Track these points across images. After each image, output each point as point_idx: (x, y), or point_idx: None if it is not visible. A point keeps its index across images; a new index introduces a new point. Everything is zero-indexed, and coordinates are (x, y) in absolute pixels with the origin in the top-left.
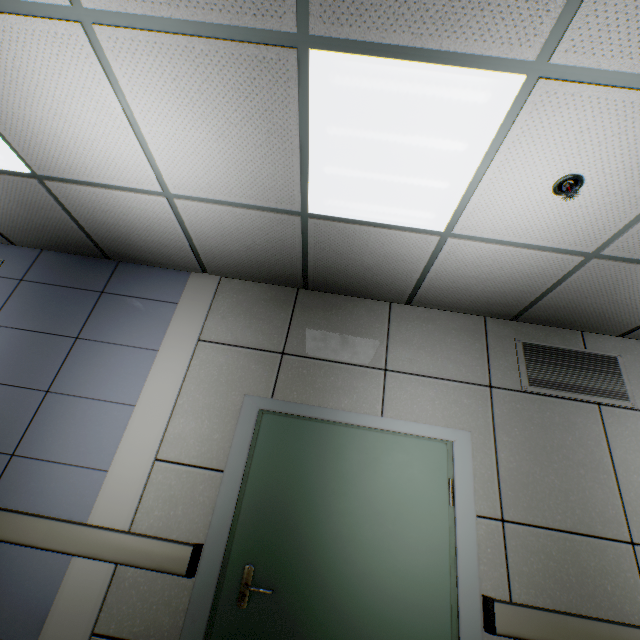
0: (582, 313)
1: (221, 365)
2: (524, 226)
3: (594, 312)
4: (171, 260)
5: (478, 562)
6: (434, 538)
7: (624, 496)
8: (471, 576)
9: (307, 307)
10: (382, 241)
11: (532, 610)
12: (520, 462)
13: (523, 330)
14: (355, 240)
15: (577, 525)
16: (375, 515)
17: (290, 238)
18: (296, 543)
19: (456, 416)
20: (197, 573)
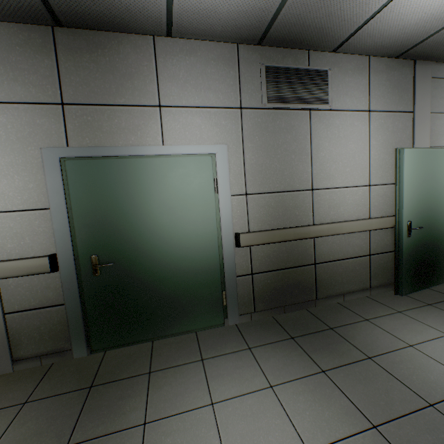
0: (308, 31)
1: (4, 125)
2: None
3: (316, 28)
4: None
5: (232, 219)
6: (207, 213)
7: (313, 166)
8: (228, 226)
9: (70, 50)
10: None
11: (259, 233)
12: (258, 159)
13: (267, 54)
14: None
15: (286, 187)
16: (169, 210)
17: None
18: (121, 237)
19: (217, 135)
20: (60, 269)
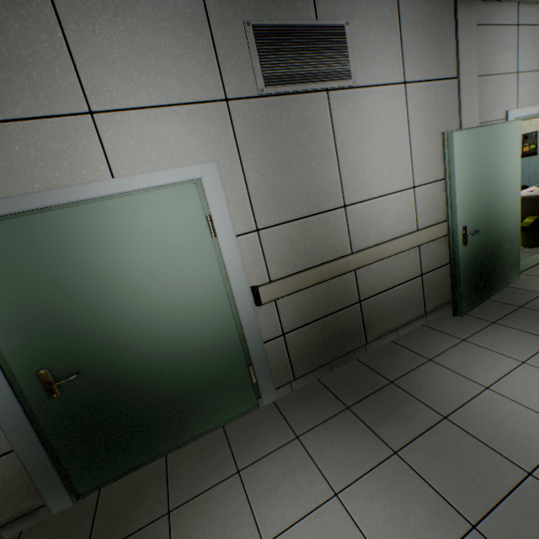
0: None
1: None
2: None
3: None
4: None
5: (244, 269)
6: (206, 269)
7: (342, 173)
8: (241, 280)
9: None
10: None
11: (284, 280)
12: (266, 175)
13: (252, 5)
14: None
15: (311, 210)
16: (148, 276)
17: None
18: (80, 333)
19: (198, 149)
20: None
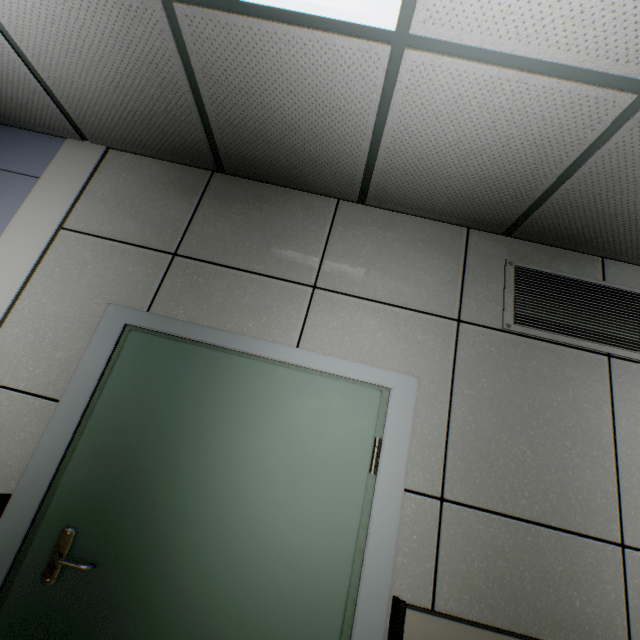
0: (610, 223)
1: (86, 263)
2: (538, 8)
3: (629, 222)
4: (31, 114)
5: (395, 552)
6: (339, 515)
7: (623, 482)
8: (382, 570)
9: (221, 197)
10: (301, 61)
11: (460, 625)
12: (482, 424)
13: (520, 250)
14: (260, 60)
15: (548, 515)
16: (261, 477)
17: (164, 58)
18: (142, 505)
19: (402, 356)
20: None
